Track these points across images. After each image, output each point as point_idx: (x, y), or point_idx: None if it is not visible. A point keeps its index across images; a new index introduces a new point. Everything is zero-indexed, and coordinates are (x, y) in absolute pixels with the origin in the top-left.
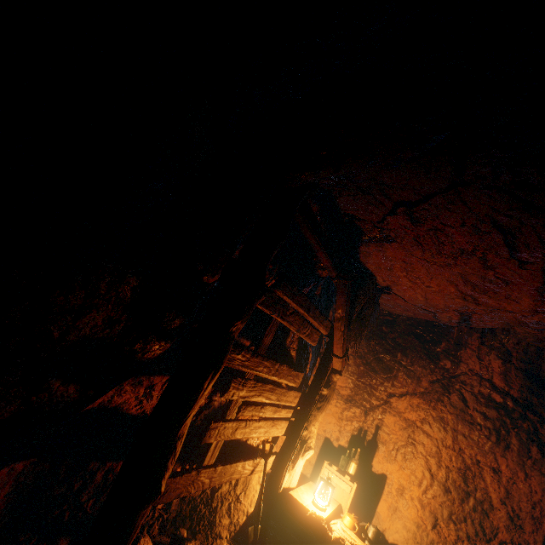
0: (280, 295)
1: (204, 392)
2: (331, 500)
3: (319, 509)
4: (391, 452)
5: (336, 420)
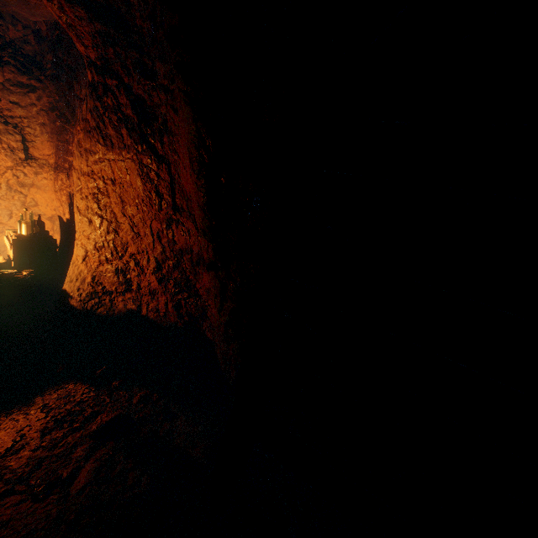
0: None
1: None
2: None
3: None
4: None
5: (55, 194)
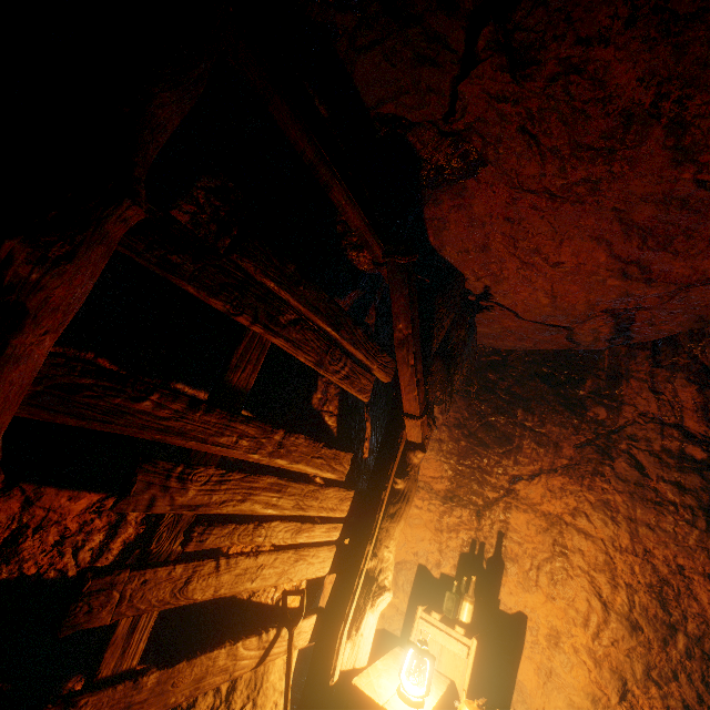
0: (252, 273)
1: None
2: (435, 677)
3: (411, 705)
4: (528, 573)
5: (432, 533)
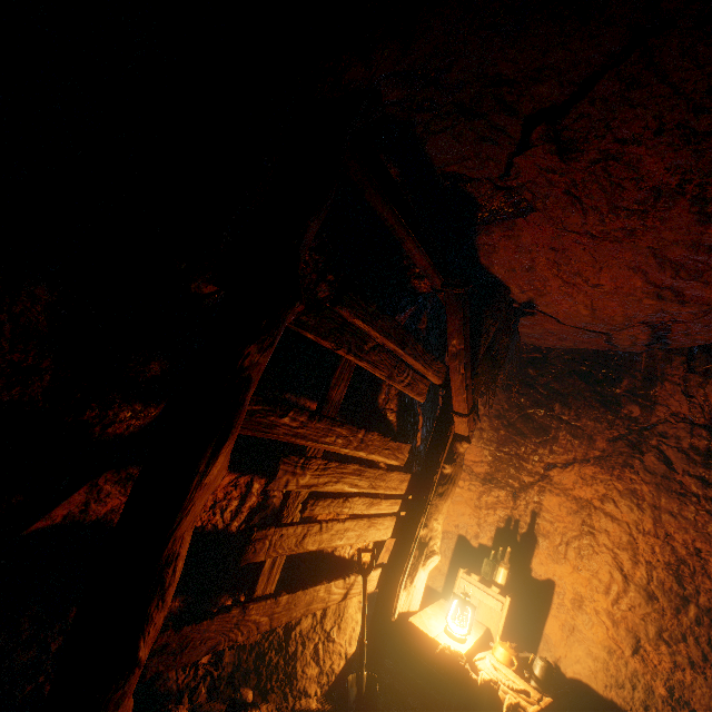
0: (347, 317)
1: (203, 480)
2: (474, 624)
3: (456, 640)
4: (558, 548)
5: (472, 509)
